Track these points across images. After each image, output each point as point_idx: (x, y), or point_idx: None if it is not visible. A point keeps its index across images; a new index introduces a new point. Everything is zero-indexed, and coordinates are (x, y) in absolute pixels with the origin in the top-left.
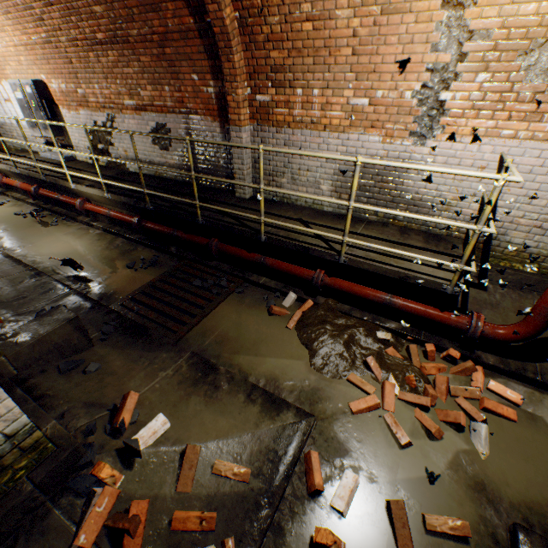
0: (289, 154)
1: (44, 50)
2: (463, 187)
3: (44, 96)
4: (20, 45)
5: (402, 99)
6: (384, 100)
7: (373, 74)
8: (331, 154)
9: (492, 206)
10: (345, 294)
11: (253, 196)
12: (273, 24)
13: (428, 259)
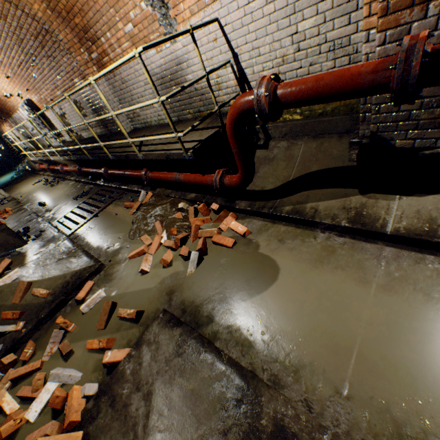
0: (128, 89)
1: (18, 80)
2: (216, 64)
3: (34, 108)
4: (10, 82)
5: (144, 11)
6: (137, 18)
7: (119, 1)
8: (143, 78)
9: (150, 78)
10: (161, 181)
11: (134, 129)
12: (60, 0)
13: (162, 137)
